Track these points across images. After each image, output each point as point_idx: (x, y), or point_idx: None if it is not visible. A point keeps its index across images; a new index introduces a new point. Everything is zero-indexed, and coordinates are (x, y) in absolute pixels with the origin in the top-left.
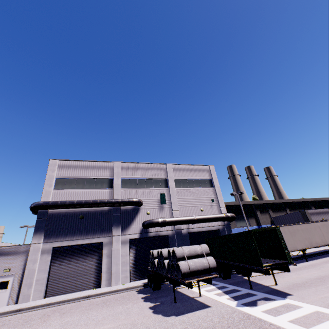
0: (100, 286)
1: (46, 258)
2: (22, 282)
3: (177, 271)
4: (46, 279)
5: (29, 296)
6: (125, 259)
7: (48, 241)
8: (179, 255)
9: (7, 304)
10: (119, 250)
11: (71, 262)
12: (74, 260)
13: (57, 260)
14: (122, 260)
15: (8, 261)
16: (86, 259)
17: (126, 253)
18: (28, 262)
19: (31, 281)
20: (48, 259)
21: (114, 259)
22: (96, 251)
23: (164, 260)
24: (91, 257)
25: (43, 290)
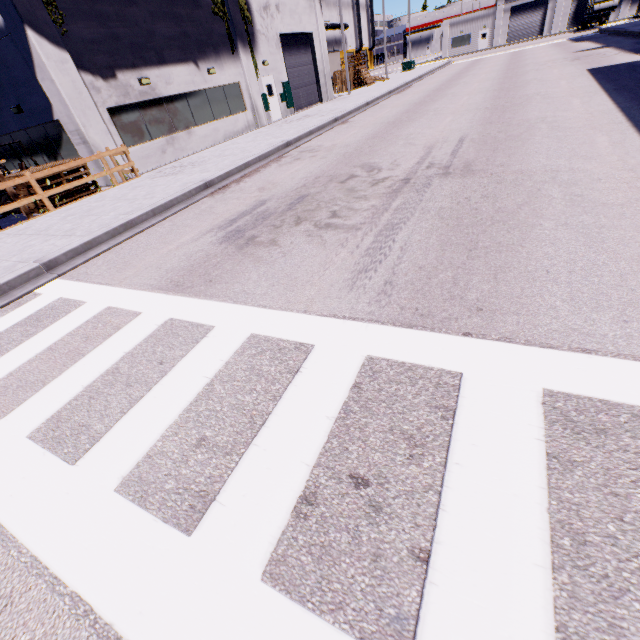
0: (542, 35)
1: (506, 17)
2: (493, 34)
3: (592, 11)
4: (507, 32)
5: (498, 42)
6: (566, 11)
7: (507, 3)
8: (596, 1)
9: (486, 47)
10: (562, 3)
11: (522, 19)
12: (524, 17)
13: (513, 18)
14: (563, 13)
15: (484, 21)
16: (533, 15)
17: (568, 6)
18: (496, 21)
19: (498, 33)
20: (507, 18)
21: (556, 12)
22: (542, 7)
23: (591, 6)
24: (538, 12)
25: (505, 39)
